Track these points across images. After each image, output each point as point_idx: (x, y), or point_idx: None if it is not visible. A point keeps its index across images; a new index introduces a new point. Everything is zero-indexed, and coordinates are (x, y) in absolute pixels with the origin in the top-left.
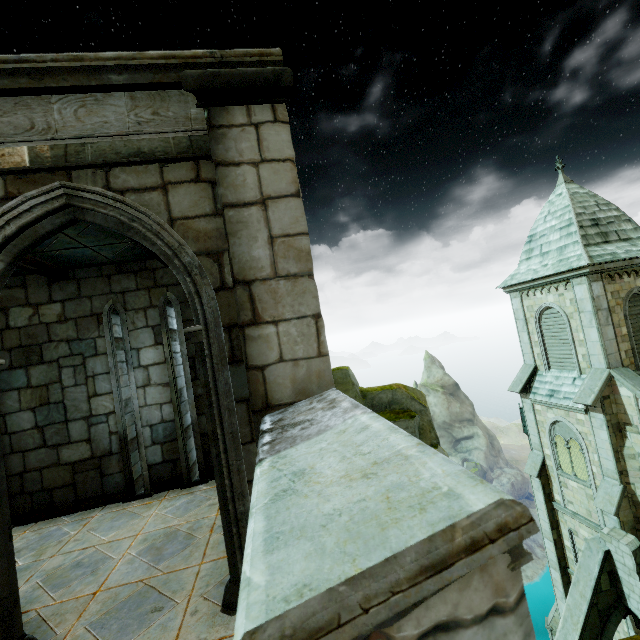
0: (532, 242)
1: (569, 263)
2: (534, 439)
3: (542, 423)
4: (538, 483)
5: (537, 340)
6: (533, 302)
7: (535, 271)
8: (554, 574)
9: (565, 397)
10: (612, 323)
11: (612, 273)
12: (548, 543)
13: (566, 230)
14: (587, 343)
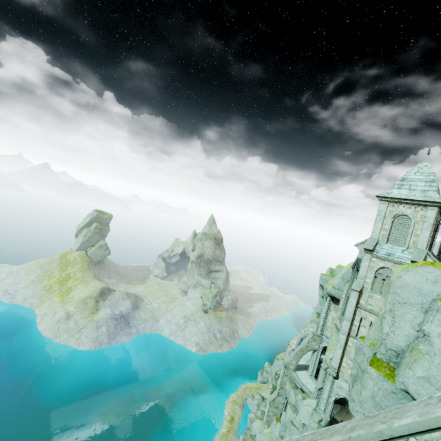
0: (404, 181)
1: (433, 199)
2: (362, 274)
3: (372, 267)
4: (356, 294)
5: (386, 228)
6: (395, 210)
7: (407, 195)
8: (341, 337)
9: (398, 257)
10: (433, 231)
11: (440, 210)
12: (346, 322)
13: (430, 183)
14: (420, 236)
